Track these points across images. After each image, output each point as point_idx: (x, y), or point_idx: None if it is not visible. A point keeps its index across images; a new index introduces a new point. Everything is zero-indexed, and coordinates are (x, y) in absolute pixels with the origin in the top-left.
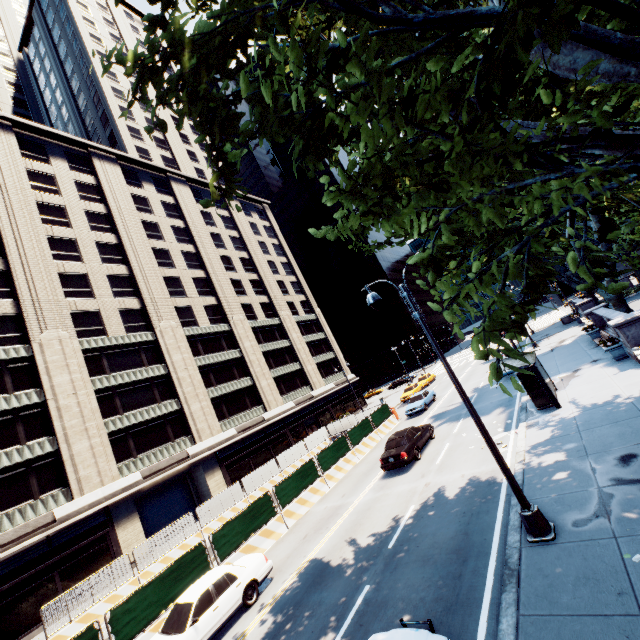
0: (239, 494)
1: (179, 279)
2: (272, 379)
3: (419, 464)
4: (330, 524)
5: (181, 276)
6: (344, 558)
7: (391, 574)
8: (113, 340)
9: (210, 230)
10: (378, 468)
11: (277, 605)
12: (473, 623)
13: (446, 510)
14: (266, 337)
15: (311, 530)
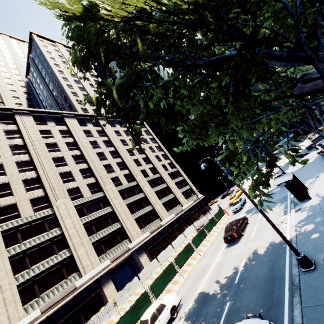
0: (157, 264)
1: (110, 164)
2: (161, 204)
3: (243, 238)
4: (204, 274)
5: (111, 163)
6: (215, 290)
7: (239, 295)
8: (86, 199)
9: (120, 138)
10: (223, 242)
11: (187, 316)
12: (281, 314)
13: (260, 260)
14: (155, 184)
15: (196, 278)
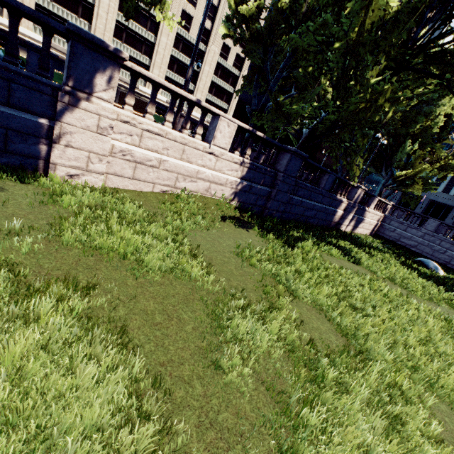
0: None
1: None
2: (164, 75)
3: None
4: None
5: None
6: None
7: None
8: None
9: None
10: None
11: None
12: None
13: None
14: (185, 50)
15: None
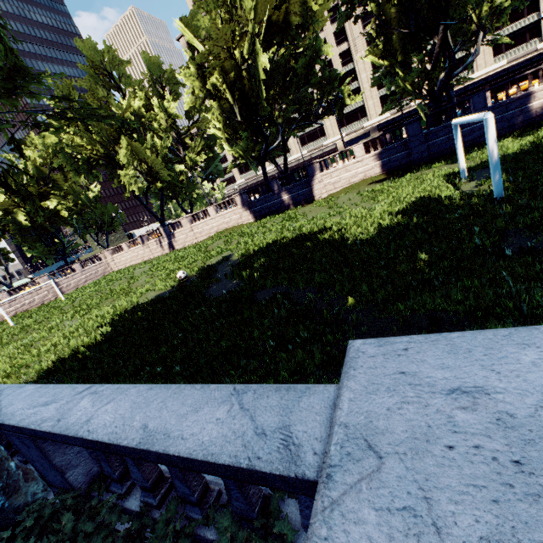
0: None
1: None
2: None
3: None
4: None
5: None
6: None
7: None
8: None
9: None
10: None
11: None
12: None
13: None
14: None
15: None
